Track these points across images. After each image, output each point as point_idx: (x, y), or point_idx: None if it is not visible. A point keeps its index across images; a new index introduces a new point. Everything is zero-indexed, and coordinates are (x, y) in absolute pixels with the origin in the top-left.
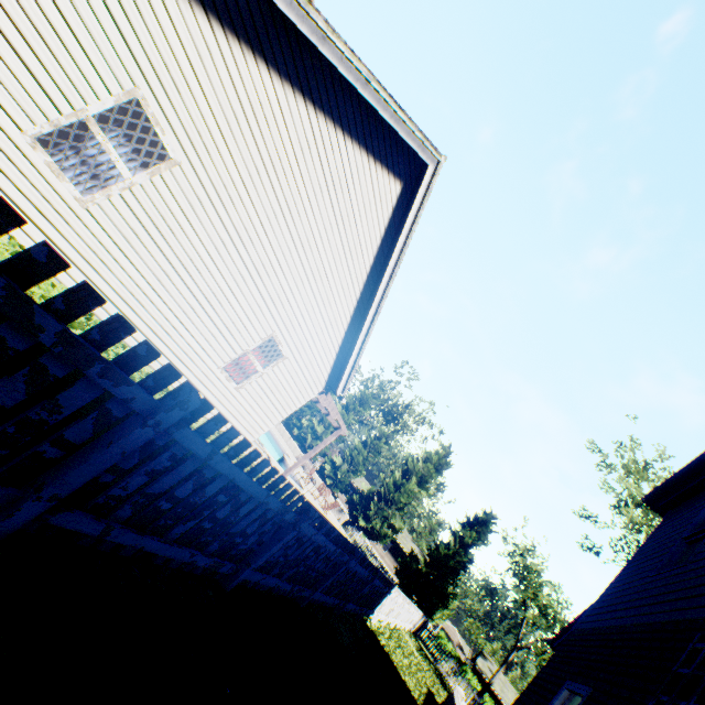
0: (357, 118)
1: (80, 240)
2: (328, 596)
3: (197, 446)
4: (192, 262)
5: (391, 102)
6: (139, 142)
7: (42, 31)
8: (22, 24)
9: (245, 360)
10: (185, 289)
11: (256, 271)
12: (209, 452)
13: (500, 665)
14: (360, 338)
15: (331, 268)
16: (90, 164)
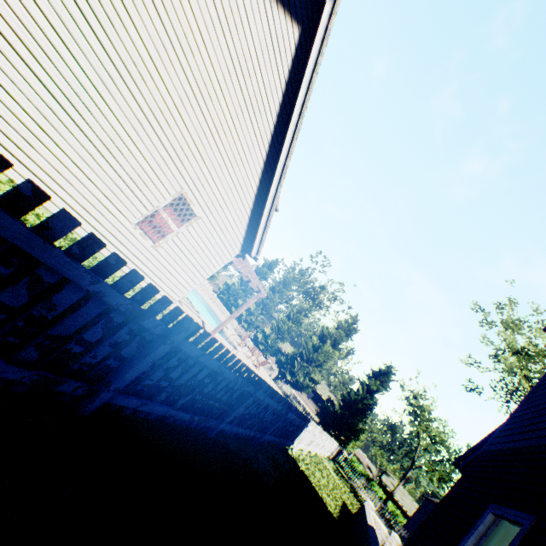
0: None
1: None
2: (242, 427)
3: None
4: (78, 98)
5: None
6: None
7: None
8: None
9: (160, 220)
10: (77, 130)
11: (153, 117)
12: None
13: (400, 480)
14: (269, 200)
15: (233, 122)
16: None
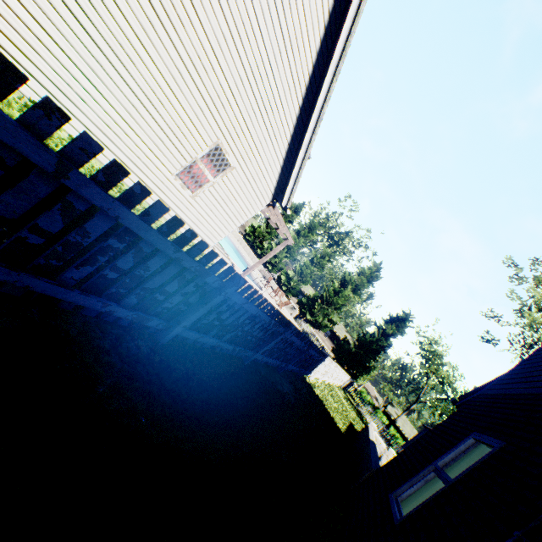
0: None
1: None
2: (270, 358)
3: (27, 147)
4: (122, 49)
5: None
6: None
7: None
8: None
9: (196, 171)
10: (122, 83)
11: (191, 64)
12: (56, 163)
13: (403, 411)
14: (302, 149)
15: (270, 64)
16: None
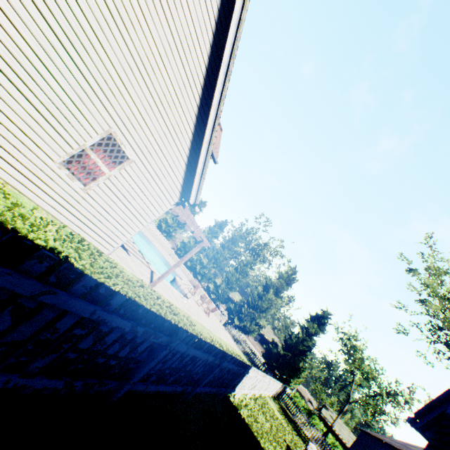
0: None
1: None
2: (163, 384)
3: None
4: None
5: None
6: None
7: None
8: None
9: (90, 163)
10: None
11: (68, 41)
12: None
13: (338, 414)
14: (204, 145)
15: (162, 58)
16: None
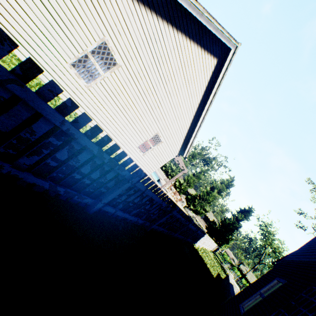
0: (196, 31)
1: (87, 101)
2: (180, 235)
3: (142, 187)
4: (126, 106)
5: (214, 21)
6: (105, 58)
7: (71, 21)
8: (64, 19)
9: (146, 143)
10: (123, 117)
11: (150, 107)
12: (145, 189)
13: (250, 269)
14: (194, 133)
15: (182, 103)
16: (88, 70)
